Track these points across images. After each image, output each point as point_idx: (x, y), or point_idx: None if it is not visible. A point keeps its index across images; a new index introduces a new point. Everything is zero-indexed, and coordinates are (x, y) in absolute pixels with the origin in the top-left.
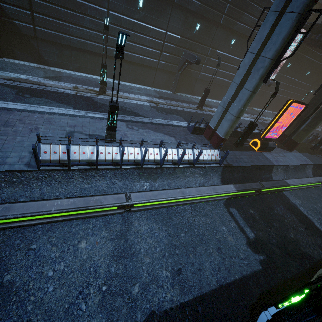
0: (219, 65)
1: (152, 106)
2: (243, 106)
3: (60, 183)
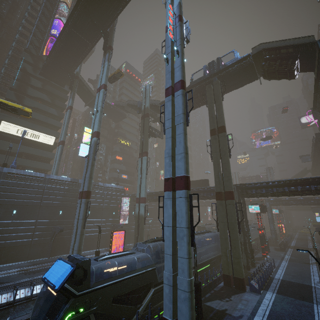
0: None
1: (20, 273)
2: (79, 243)
3: None
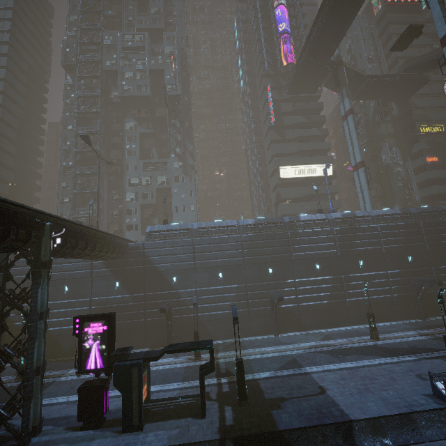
0: None
1: (431, 338)
2: None
3: None
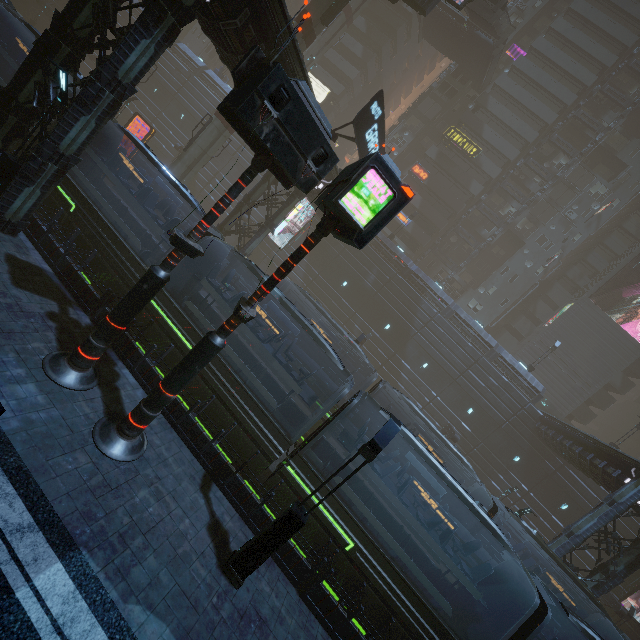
0: None
1: None
2: None
3: None
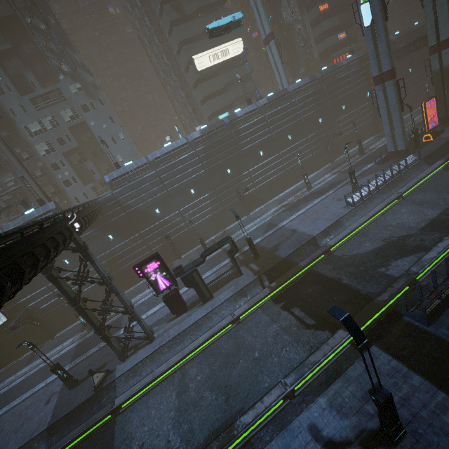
0: (355, 124)
1: (339, 174)
2: (402, 128)
3: (365, 208)
